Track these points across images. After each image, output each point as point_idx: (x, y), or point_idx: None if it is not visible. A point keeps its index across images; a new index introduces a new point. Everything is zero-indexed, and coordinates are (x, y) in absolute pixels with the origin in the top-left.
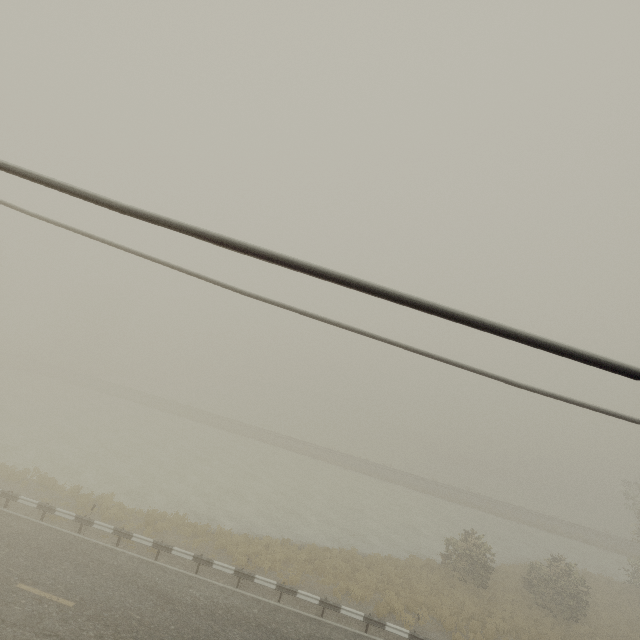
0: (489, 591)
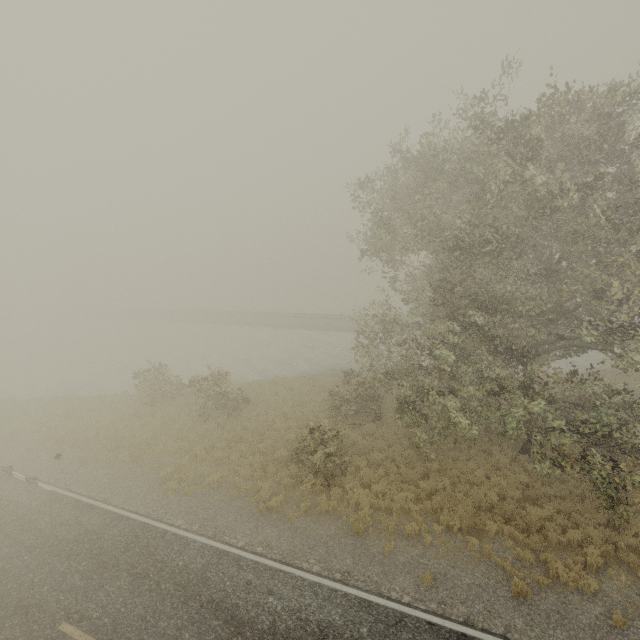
0: (160, 408)
